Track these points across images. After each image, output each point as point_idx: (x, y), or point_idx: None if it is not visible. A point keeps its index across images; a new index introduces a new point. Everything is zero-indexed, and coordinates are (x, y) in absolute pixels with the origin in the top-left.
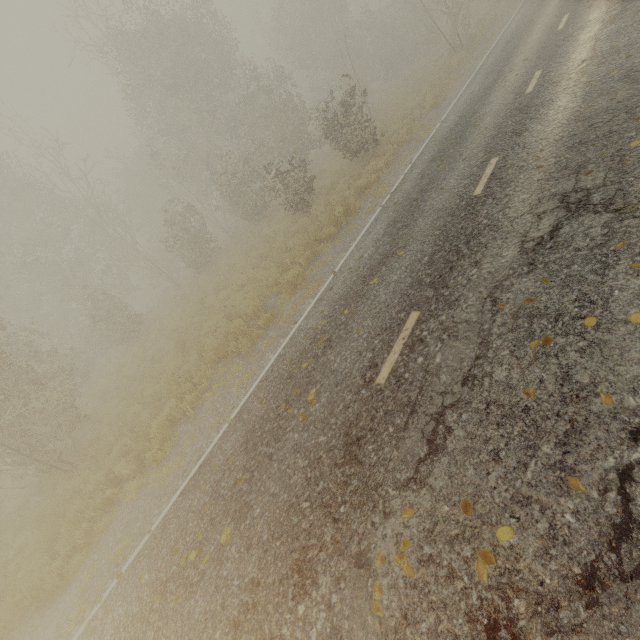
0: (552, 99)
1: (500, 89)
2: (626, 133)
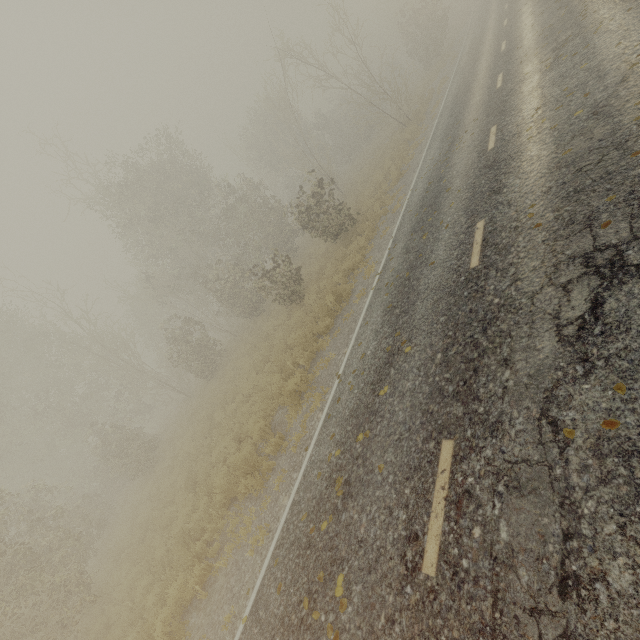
0: (520, 150)
1: (460, 150)
2: (629, 171)
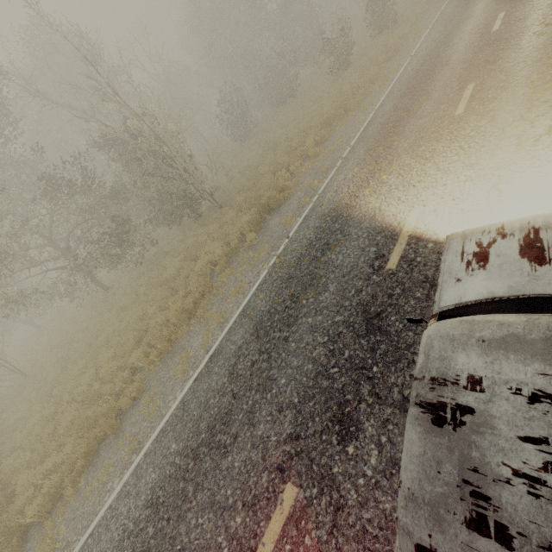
0: None
1: None
2: None
